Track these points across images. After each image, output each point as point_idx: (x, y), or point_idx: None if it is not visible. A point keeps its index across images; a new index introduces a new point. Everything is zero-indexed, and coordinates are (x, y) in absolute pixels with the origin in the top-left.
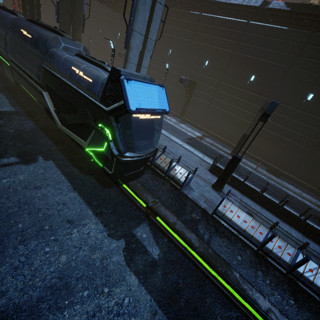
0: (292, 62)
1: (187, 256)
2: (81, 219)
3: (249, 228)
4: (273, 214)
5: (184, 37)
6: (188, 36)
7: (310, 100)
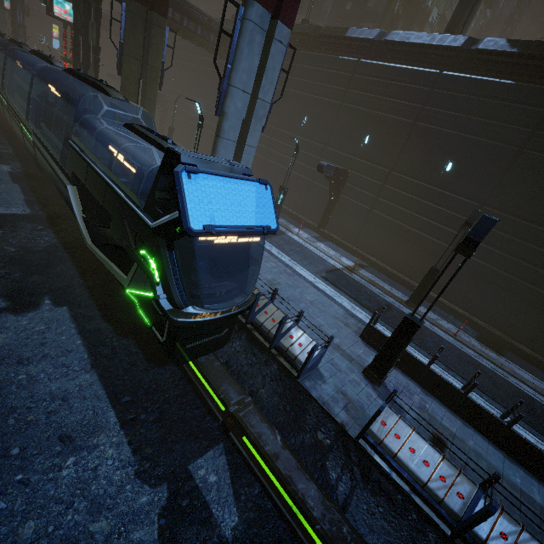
0: (523, 141)
1: (297, 535)
2: (90, 435)
3: (434, 479)
4: (489, 440)
5: (329, 97)
6: (336, 96)
7: None
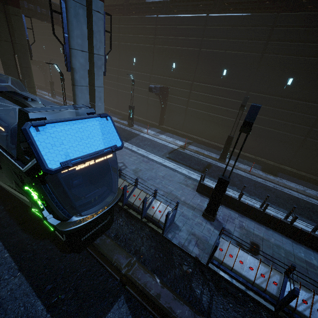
0: (263, 49)
1: None
2: None
3: (258, 277)
4: (282, 234)
5: (146, 43)
6: (149, 42)
7: (291, 85)
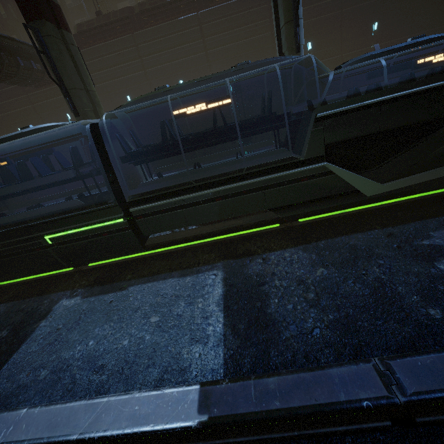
0: (340, 5)
1: None
2: None
3: None
4: None
5: (192, 53)
6: (198, 49)
7: (377, 30)
